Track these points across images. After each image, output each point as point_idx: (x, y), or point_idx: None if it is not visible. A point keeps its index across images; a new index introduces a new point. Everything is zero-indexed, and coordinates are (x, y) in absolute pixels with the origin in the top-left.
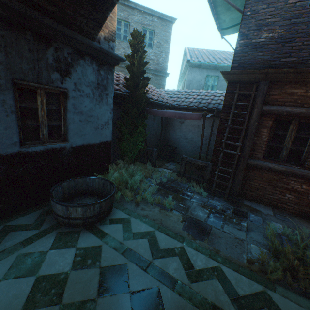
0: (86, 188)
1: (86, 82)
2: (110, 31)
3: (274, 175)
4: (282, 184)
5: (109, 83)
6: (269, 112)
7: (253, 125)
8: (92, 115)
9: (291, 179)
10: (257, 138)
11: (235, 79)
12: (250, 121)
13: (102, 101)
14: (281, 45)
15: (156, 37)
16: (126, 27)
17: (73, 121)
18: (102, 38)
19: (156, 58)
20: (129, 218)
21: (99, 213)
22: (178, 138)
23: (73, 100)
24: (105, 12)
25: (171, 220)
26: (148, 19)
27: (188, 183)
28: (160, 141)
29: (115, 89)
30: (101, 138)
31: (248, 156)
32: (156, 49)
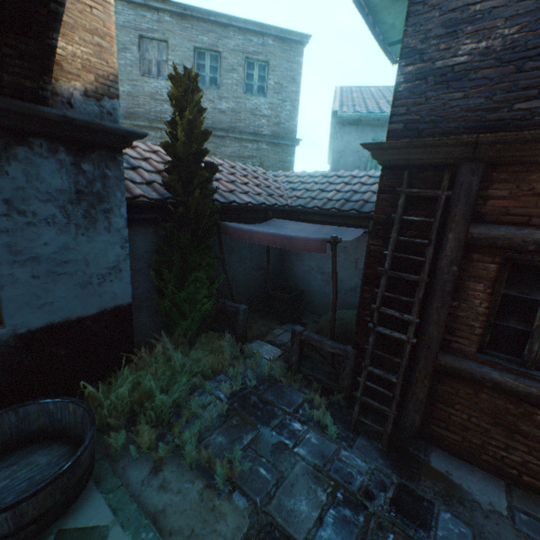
0: (50, 424)
1: (43, 192)
2: (100, 77)
3: (509, 400)
4: (533, 428)
5: (112, 186)
6: (488, 242)
7: (447, 272)
8: (68, 259)
9: None
10: (459, 304)
11: (397, 160)
12: (438, 263)
13: (95, 227)
14: (514, 67)
15: (273, 73)
16: (215, 61)
17: (12, 280)
18: (78, 94)
19: (273, 113)
20: (108, 528)
21: (18, 527)
22: (308, 272)
23: (6, 236)
24: (42, 36)
25: (217, 534)
26: (256, 41)
27: (302, 394)
28: (266, 280)
29: (129, 197)
30: (103, 301)
31: (438, 347)
32: (274, 96)
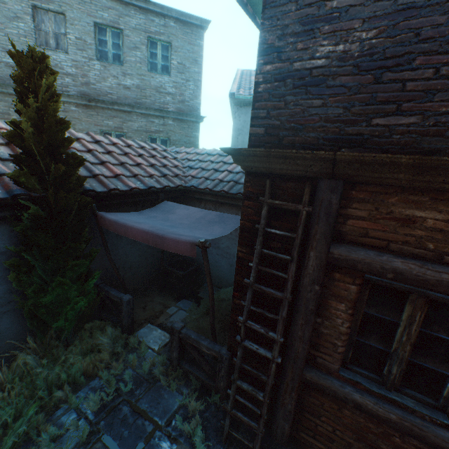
0: None
1: None
2: None
3: (370, 420)
4: (392, 448)
5: None
6: (348, 264)
7: (310, 290)
8: None
9: (416, 444)
10: (323, 321)
11: (259, 167)
12: (301, 280)
13: None
14: (373, 76)
15: (176, 54)
16: (117, 38)
17: None
18: None
19: (178, 91)
20: None
21: None
22: None
23: None
24: None
25: None
26: (158, 22)
27: (178, 398)
28: (161, 259)
29: None
30: None
31: (304, 362)
32: (177, 75)
